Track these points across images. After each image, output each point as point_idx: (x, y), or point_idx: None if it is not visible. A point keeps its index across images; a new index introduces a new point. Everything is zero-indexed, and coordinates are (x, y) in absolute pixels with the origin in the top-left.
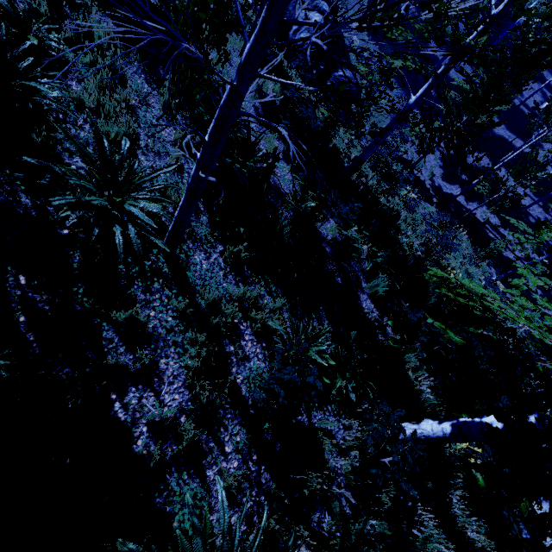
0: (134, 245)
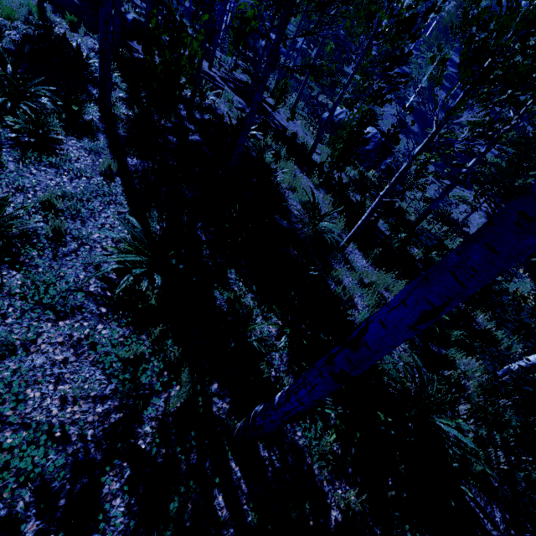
0: (333, 242)
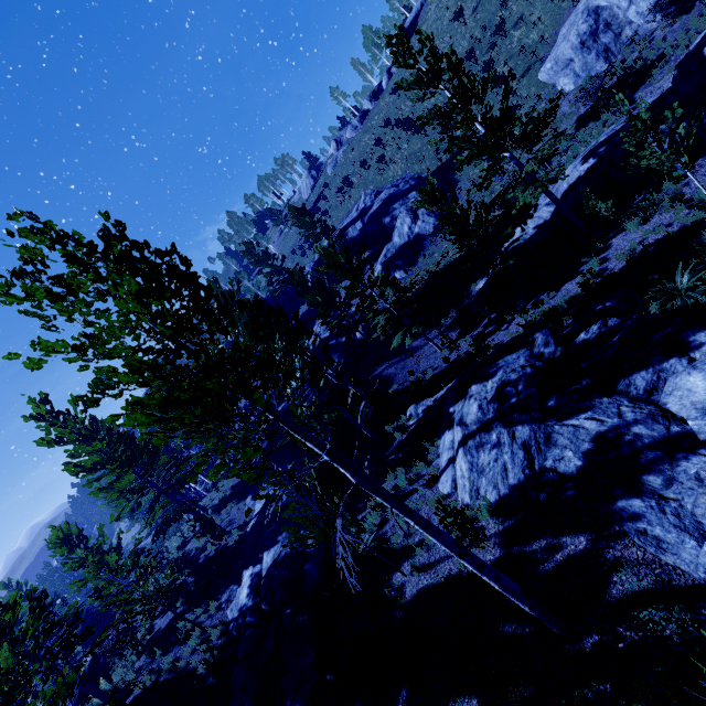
0: None
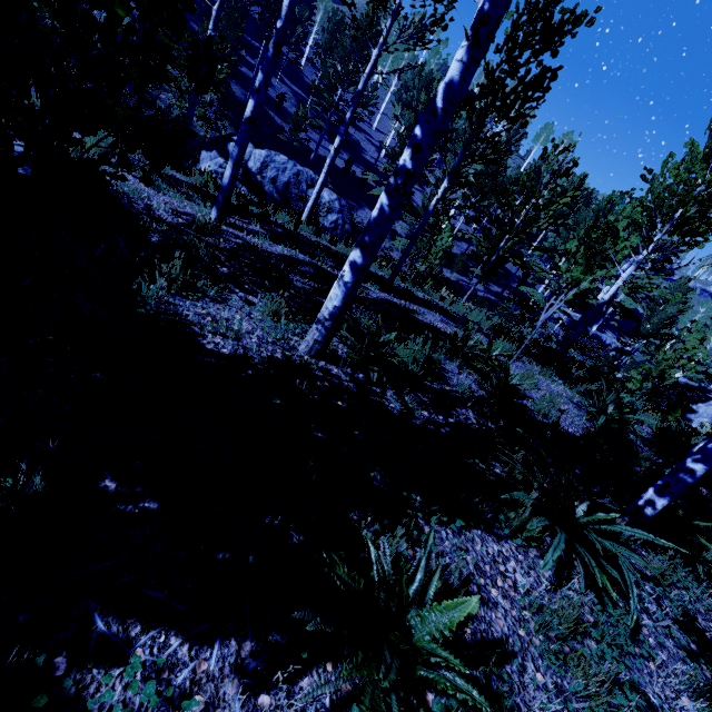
0: None
